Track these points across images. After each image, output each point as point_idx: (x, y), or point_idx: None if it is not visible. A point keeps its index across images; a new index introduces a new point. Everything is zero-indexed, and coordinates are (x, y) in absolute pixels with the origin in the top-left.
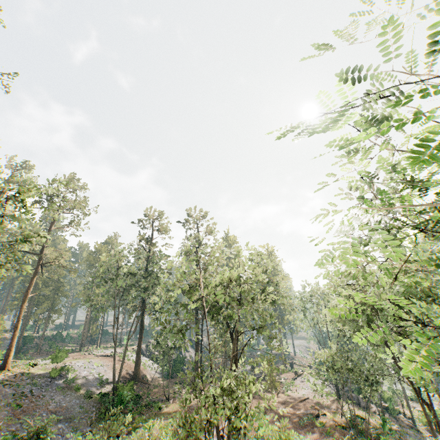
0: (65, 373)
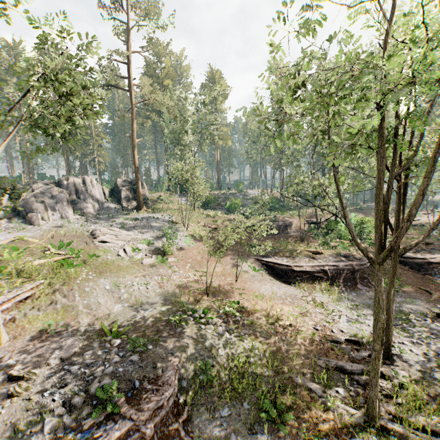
0: (244, 193)
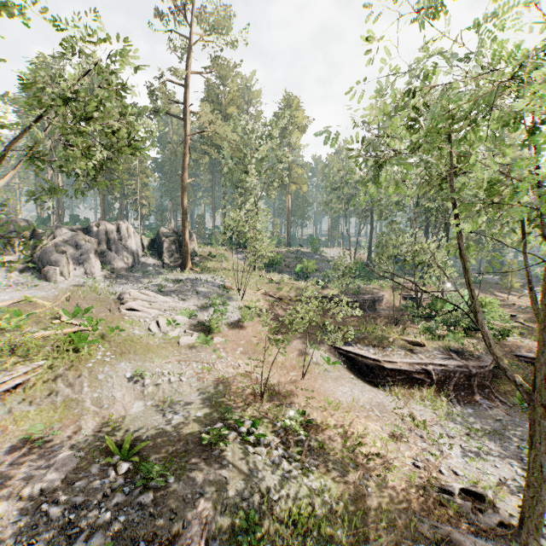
0: (320, 253)
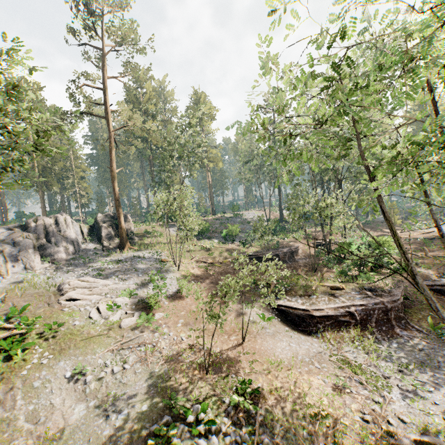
0: (240, 216)
